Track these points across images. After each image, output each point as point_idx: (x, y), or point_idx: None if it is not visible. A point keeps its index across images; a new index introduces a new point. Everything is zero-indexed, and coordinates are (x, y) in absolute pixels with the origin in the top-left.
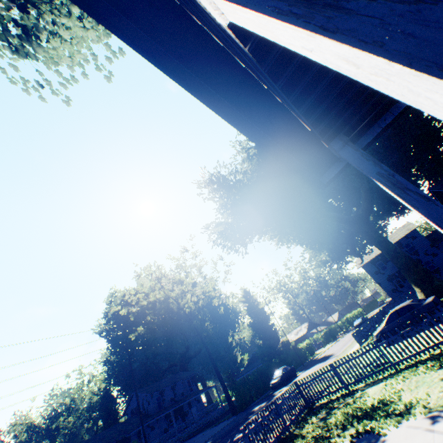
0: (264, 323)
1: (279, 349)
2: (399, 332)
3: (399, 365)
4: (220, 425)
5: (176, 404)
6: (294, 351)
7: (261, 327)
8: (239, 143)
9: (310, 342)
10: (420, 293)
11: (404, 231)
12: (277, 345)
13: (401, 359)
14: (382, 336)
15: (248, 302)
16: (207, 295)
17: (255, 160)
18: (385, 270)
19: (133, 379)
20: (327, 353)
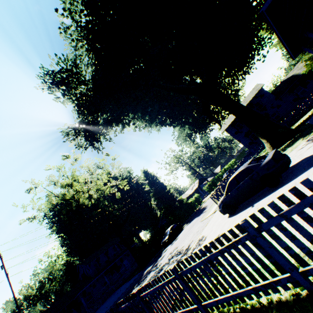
0: (163, 191)
1: (177, 206)
2: (204, 256)
3: (212, 309)
4: (129, 282)
5: (107, 266)
6: (185, 207)
7: (161, 195)
8: (64, 27)
9: (198, 195)
10: (266, 143)
11: (254, 92)
12: (175, 204)
13: (213, 302)
14: (224, 206)
15: (148, 179)
16: (97, 189)
17: (84, 42)
18: (243, 129)
19: (14, 296)
20: (206, 204)
